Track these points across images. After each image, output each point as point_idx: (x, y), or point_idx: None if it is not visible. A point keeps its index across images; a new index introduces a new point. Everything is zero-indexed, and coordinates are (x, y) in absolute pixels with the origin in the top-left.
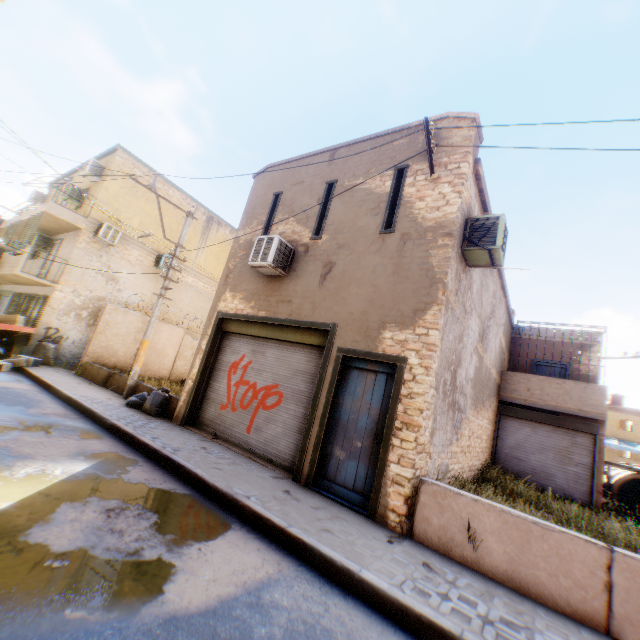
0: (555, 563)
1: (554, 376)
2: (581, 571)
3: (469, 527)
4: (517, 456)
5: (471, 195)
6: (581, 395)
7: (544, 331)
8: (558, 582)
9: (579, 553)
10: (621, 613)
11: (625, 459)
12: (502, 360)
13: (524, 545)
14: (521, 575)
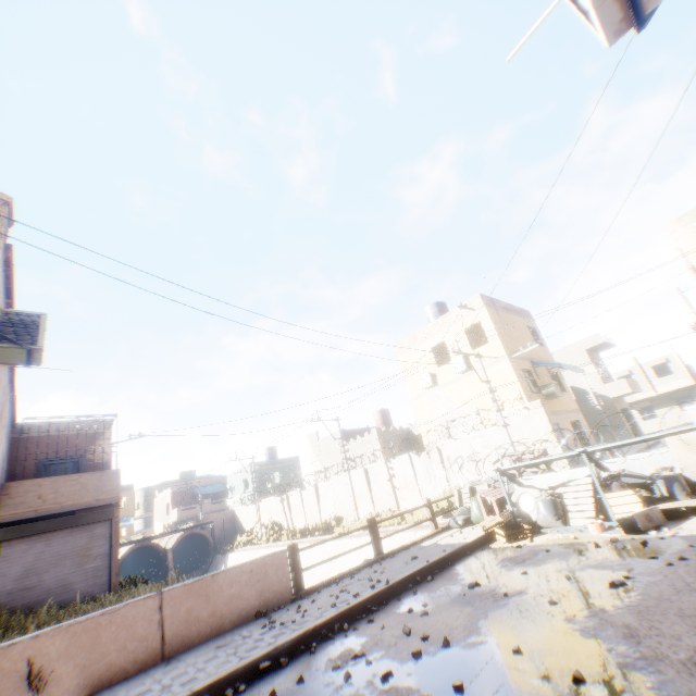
0: (125, 635)
1: (69, 473)
2: (145, 625)
3: (32, 672)
4: (29, 584)
5: (2, 282)
6: (100, 484)
7: (57, 425)
8: (128, 650)
9: (142, 611)
10: (171, 634)
11: (124, 536)
12: (6, 470)
13: (97, 642)
14: (96, 673)
